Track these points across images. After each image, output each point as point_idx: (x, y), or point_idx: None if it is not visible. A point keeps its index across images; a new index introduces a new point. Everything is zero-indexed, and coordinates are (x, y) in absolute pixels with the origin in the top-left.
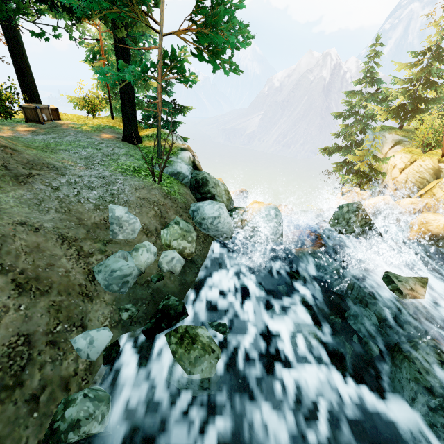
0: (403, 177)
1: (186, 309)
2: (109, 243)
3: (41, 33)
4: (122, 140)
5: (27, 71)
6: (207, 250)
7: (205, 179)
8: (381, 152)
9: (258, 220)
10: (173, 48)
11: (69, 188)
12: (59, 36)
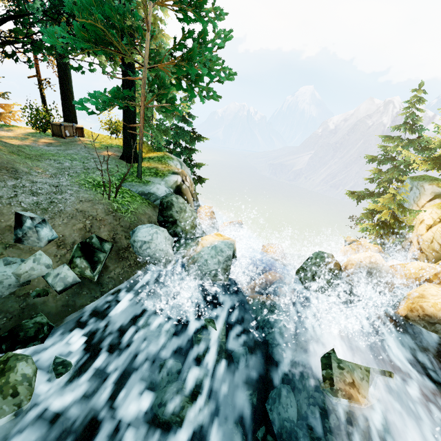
0: (429, 236)
1: (43, 334)
2: (12, 247)
3: (79, 68)
4: (120, 158)
5: (69, 97)
6: (131, 275)
7: (170, 202)
8: (418, 204)
9: (201, 254)
10: (163, 81)
11: (9, 190)
12: (94, 70)
